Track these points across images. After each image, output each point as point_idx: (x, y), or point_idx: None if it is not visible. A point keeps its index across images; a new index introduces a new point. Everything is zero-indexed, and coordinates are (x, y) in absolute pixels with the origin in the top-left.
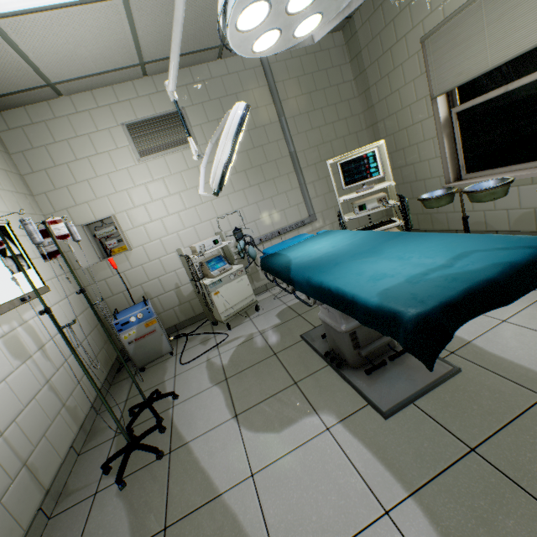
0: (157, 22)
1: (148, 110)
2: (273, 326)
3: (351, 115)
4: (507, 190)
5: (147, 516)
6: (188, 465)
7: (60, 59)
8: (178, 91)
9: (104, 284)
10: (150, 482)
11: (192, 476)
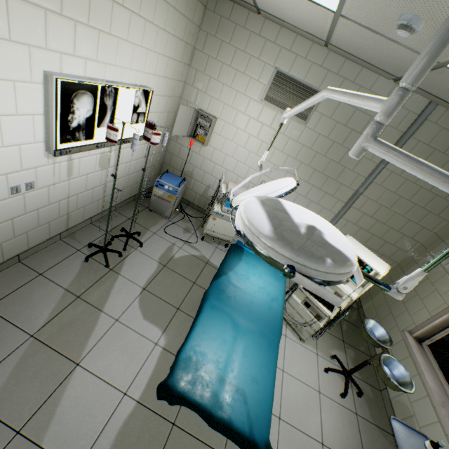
0: (354, 37)
1: (301, 72)
2: (216, 266)
3: (437, 213)
4: (398, 390)
5: (80, 284)
6: (109, 284)
7: (271, 4)
8: (335, 77)
9: (179, 147)
10: (94, 272)
11: (105, 290)
